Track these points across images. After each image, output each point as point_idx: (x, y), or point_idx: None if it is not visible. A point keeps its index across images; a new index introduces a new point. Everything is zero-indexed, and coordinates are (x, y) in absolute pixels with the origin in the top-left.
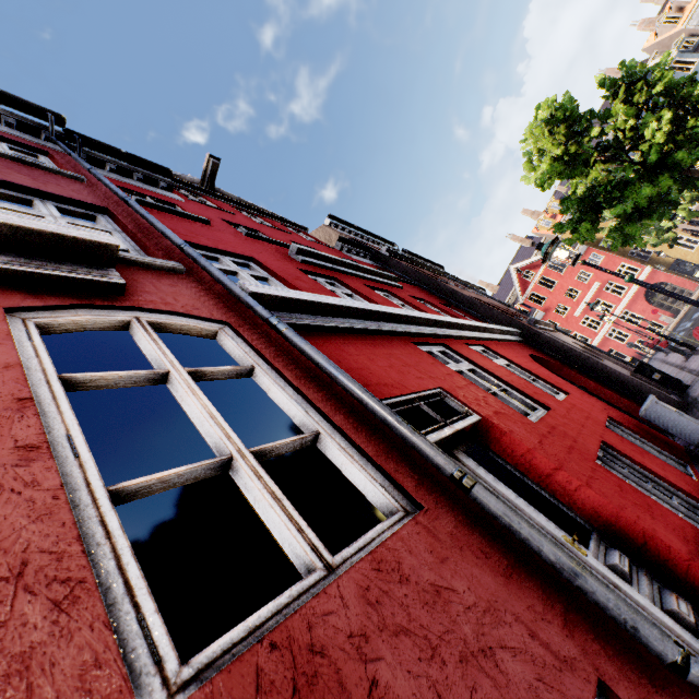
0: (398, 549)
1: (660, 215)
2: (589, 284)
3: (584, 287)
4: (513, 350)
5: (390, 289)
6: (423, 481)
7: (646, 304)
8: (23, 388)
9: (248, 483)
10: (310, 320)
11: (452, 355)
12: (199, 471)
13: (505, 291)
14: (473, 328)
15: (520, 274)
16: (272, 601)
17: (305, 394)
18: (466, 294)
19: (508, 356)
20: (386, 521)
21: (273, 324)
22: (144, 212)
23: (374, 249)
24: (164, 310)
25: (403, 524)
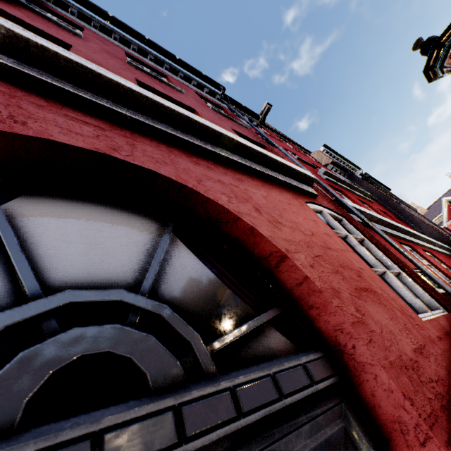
0: (450, 318)
1: None
2: None
3: None
4: (449, 260)
5: (367, 203)
6: (445, 303)
7: None
8: (334, 233)
9: (393, 281)
10: (358, 219)
11: (416, 254)
12: (380, 272)
13: (431, 214)
14: (425, 240)
15: (450, 205)
16: (424, 313)
17: (388, 256)
18: (414, 214)
19: (447, 264)
20: (439, 310)
21: (367, 222)
22: (285, 152)
23: (351, 172)
24: (327, 207)
25: (447, 313)
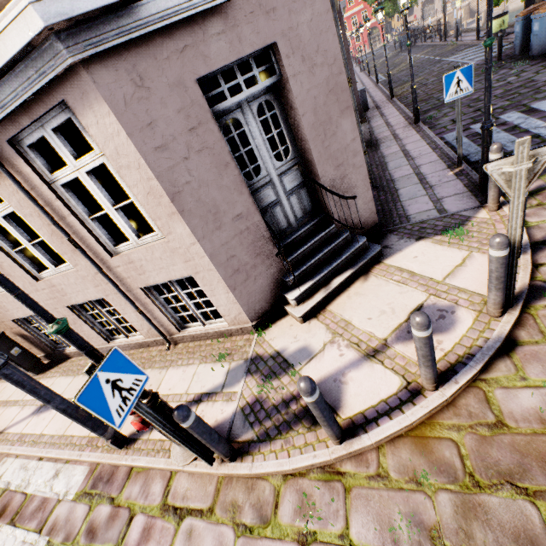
0: None
1: (388, 14)
2: (360, 3)
3: (357, 3)
4: None
5: None
6: None
7: (366, 35)
8: None
9: None
10: None
11: None
12: None
13: None
14: None
15: None
16: None
17: None
18: None
19: None
20: None
21: None
22: None
23: None
24: None
25: None
